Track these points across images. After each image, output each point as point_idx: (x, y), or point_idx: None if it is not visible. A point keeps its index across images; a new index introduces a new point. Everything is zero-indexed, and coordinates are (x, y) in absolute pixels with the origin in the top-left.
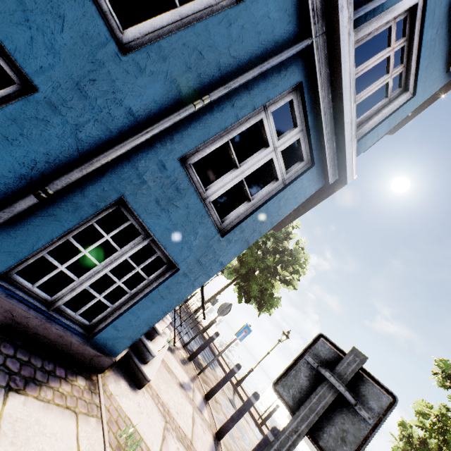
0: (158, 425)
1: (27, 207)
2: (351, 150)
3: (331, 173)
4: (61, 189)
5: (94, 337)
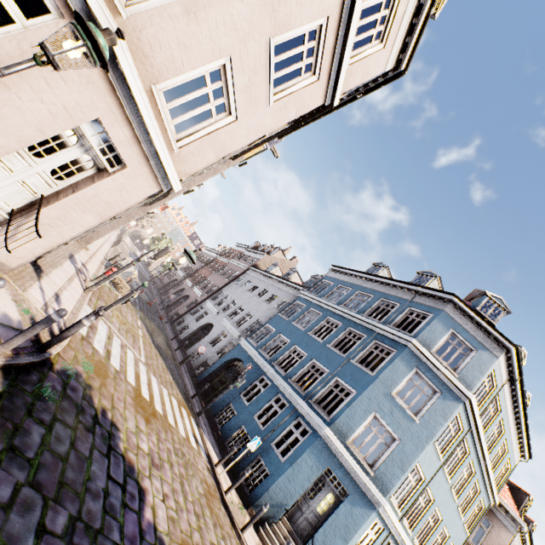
0: (253, 535)
1: (246, 457)
2: (319, 420)
3: (319, 430)
4: (251, 454)
5: (249, 495)
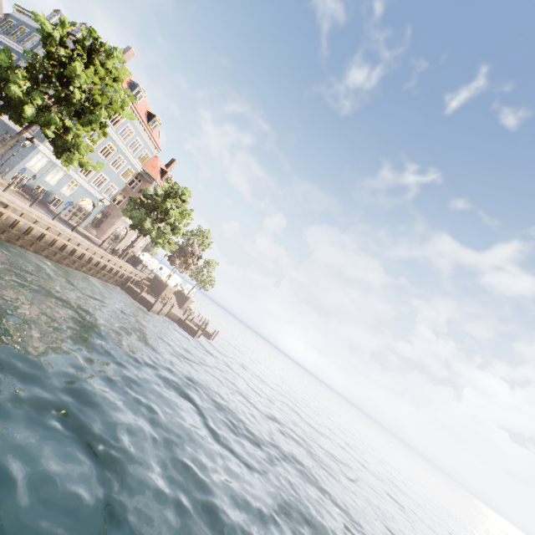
0: None
1: None
2: None
3: None
4: None
5: None
